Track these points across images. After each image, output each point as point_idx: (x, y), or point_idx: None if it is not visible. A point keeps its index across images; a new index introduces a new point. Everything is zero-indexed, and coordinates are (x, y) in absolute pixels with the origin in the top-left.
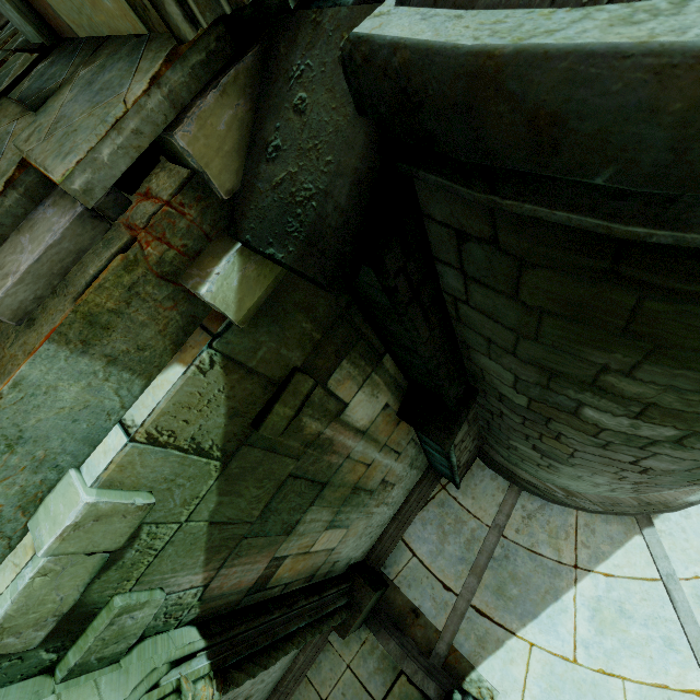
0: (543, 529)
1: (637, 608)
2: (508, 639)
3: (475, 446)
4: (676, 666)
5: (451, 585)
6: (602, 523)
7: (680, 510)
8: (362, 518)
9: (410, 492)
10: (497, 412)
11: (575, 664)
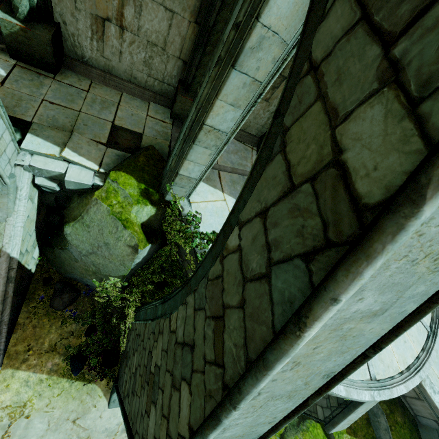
0: None
1: None
2: (219, 190)
3: None
4: None
5: (219, 160)
6: None
7: None
8: None
9: (244, 131)
10: None
11: None
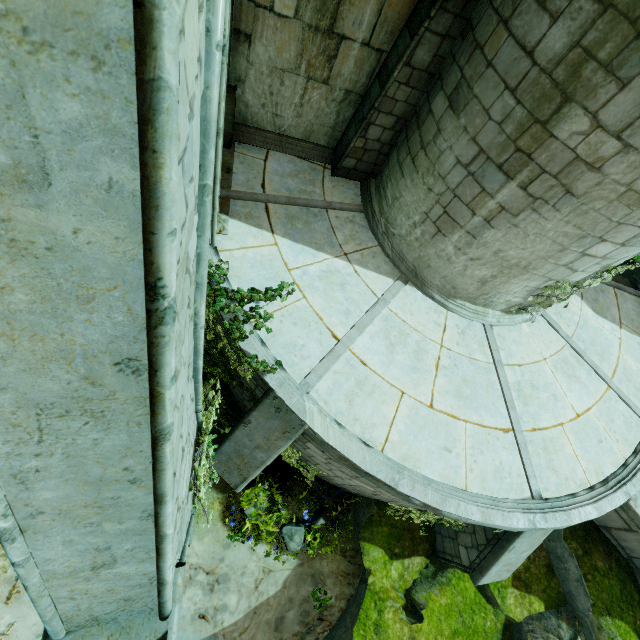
0: (351, 231)
1: (352, 292)
2: (266, 230)
3: (382, 147)
4: (338, 320)
5: (267, 188)
6: (383, 260)
7: (425, 295)
8: (298, 45)
9: (306, 141)
10: (479, 19)
11: (288, 271)
